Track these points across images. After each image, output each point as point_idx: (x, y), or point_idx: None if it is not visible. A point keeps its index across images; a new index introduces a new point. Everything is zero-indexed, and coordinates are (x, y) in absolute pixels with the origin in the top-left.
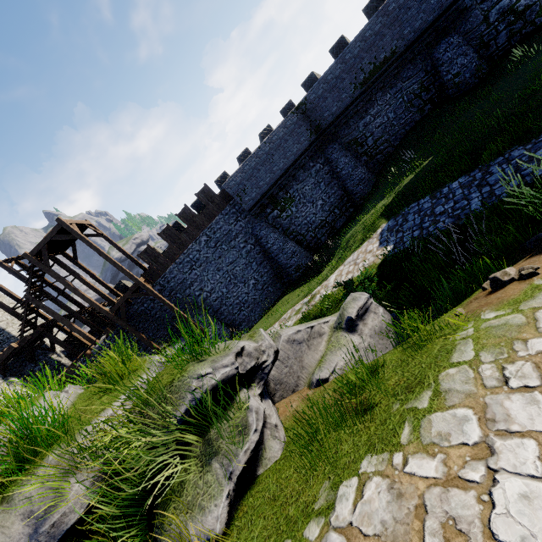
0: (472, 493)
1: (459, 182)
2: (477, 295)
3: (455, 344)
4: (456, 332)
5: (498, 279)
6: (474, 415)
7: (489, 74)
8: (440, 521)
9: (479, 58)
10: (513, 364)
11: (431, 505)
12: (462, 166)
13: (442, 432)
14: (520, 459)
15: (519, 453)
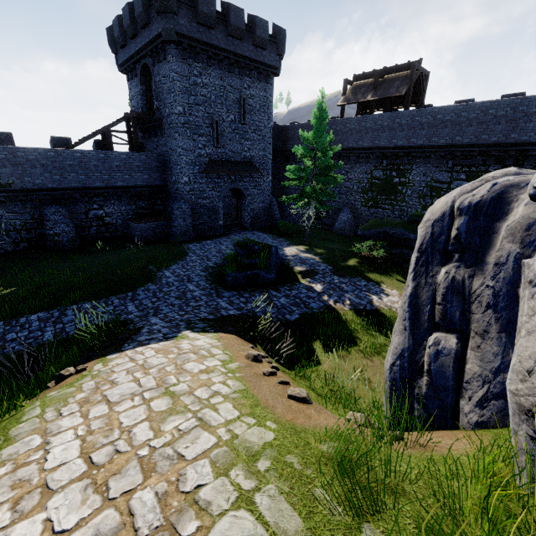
0: (34, 463)
1: (39, 316)
2: (41, 393)
3: (25, 413)
4: (26, 408)
5: (62, 374)
6: (39, 435)
7: (80, 246)
8: (10, 485)
9: (77, 233)
10: (67, 406)
11: (2, 484)
12: (45, 303)
13: (12, 452)
14: (64, 438)
15: (64, 437)
